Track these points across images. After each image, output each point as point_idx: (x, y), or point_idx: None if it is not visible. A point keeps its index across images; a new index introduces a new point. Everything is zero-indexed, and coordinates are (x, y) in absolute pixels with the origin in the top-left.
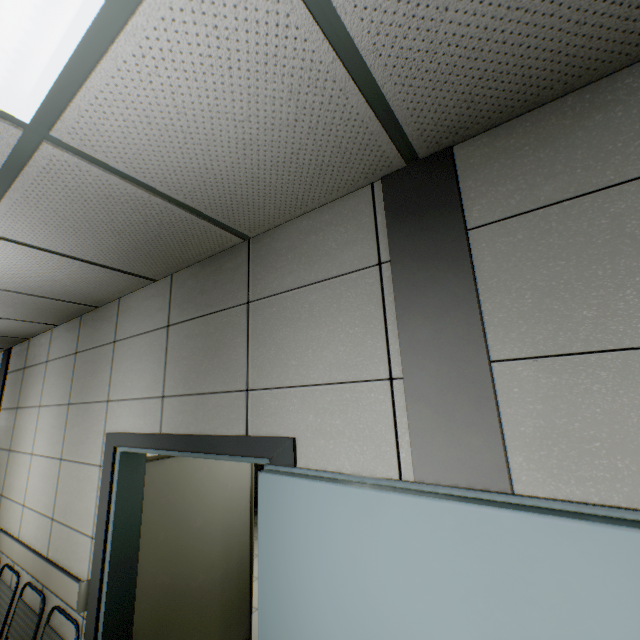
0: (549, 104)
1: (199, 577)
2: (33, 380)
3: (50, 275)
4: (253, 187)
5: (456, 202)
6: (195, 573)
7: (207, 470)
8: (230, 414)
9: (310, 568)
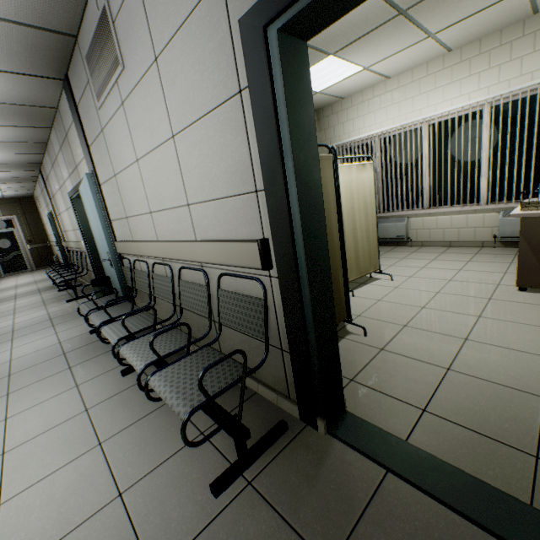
0: (72, 62)
1: None
2: (51, 182)
3: (14, 134)
4: (32, 96)
5: (72, 98)
6: None
7: None
8: (78, 176)
9: (86, 207)
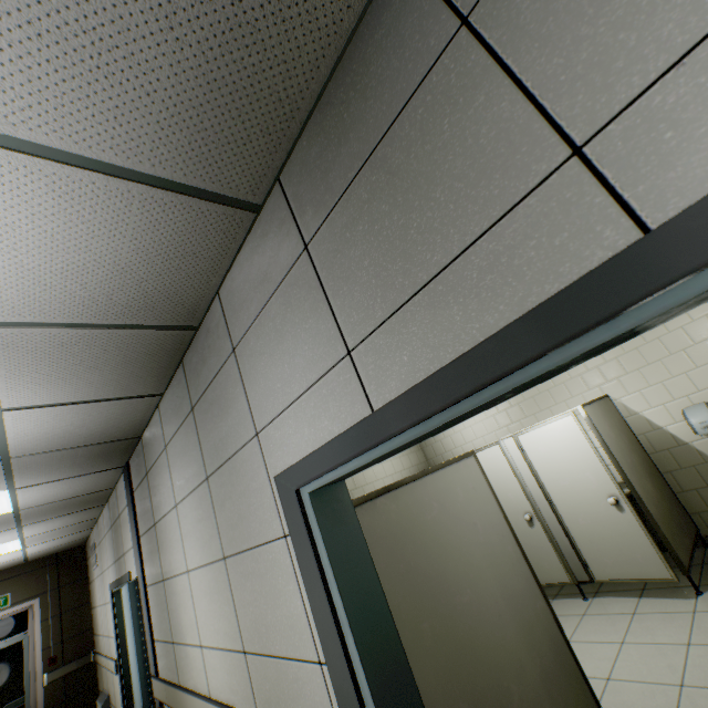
0: None
1: (512, 692)
2: (159, 480)
3: (110, 255)
4: None
5: None
6: (503, 686)
7: (437, 506)
8: (547, 243)
9: None
